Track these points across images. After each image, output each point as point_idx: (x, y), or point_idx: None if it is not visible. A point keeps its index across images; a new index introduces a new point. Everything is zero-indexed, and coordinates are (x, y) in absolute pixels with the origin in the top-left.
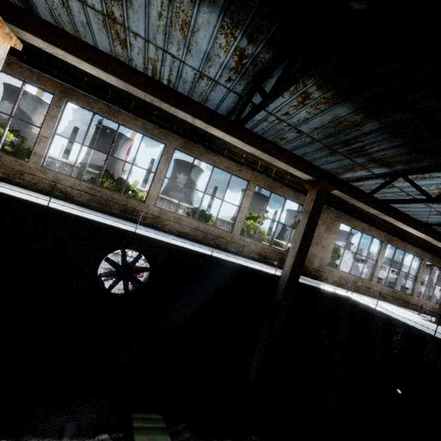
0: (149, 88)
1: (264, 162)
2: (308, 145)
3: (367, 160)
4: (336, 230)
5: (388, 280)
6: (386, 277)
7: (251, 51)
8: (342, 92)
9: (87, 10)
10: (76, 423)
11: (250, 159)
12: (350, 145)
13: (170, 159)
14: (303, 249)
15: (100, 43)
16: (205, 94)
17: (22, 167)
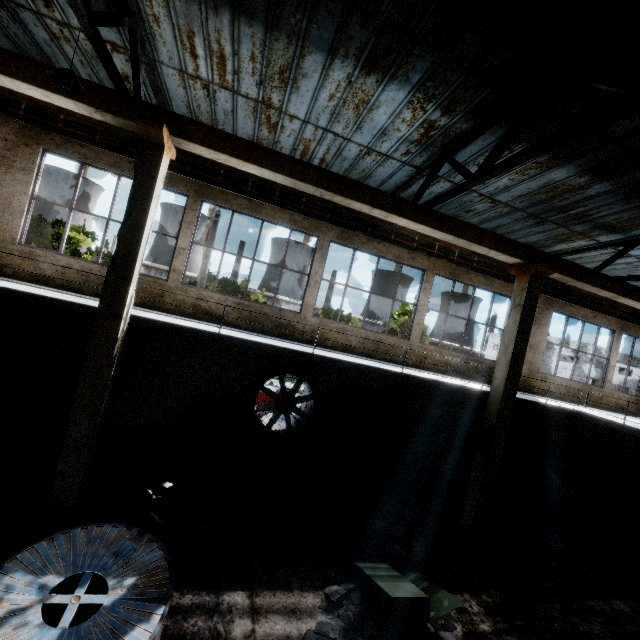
0: (322, 182)
1: (443, 243)
2: (505, 215)
3: (590, 227)
4: (547, 322)
5: (615, 383)
6: (625, 380)
7: (444, 122)
8: (561, 155)
9: (237, 99)
10: (298, 575)
11: (424, 242)
12: (567, 212)
13: (325, 255)
14: (518, 354)
15: (241, 129)
16: (369, 170)
17: (161, 287)
